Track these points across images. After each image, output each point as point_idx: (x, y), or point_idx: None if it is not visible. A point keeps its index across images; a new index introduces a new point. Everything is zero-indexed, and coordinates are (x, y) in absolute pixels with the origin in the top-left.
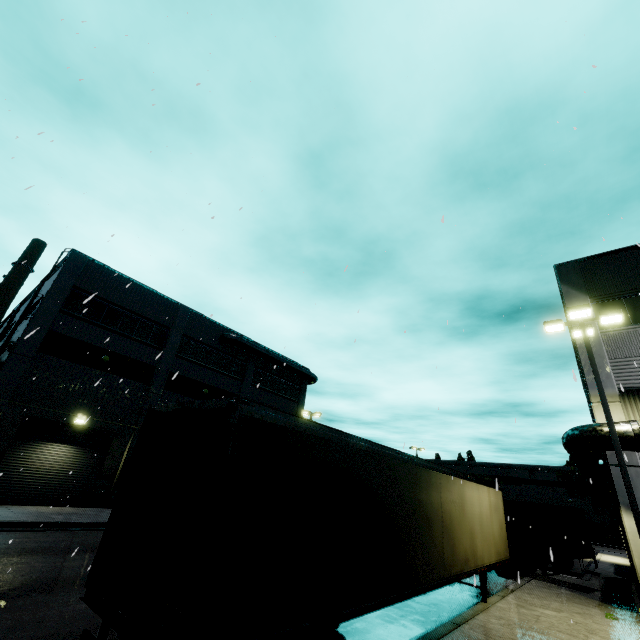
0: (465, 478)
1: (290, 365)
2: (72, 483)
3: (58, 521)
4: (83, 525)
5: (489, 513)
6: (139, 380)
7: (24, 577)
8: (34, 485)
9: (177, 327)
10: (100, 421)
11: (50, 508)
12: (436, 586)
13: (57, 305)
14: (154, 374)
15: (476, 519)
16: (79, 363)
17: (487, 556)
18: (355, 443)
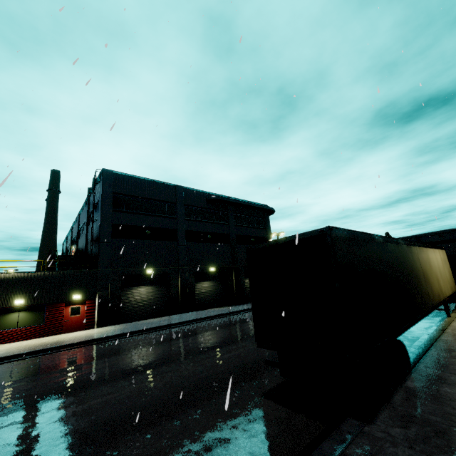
0: (427, 247)
1: (255, 206)
2: (158, 305)
3: (167, 324)
4: (180, 323)
5: (442, 265)
6: (170, 240)
7: (183, 349)
8: (141, 310)
9: (179, 201)
10: (159, 269)
11: (155, 319)
12: (430, 311)
13: (109, 207)
14: (177, 234)
15: (437, 270)
16: (135, 239)
17: (447, 291)
18: (377, 239)
